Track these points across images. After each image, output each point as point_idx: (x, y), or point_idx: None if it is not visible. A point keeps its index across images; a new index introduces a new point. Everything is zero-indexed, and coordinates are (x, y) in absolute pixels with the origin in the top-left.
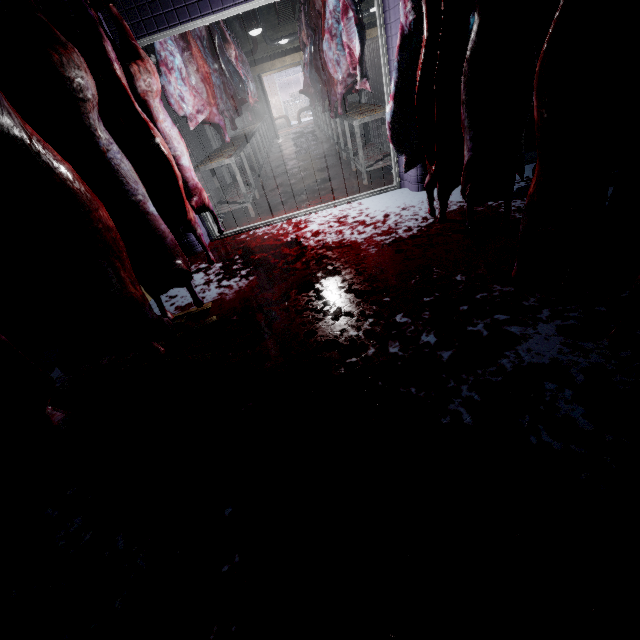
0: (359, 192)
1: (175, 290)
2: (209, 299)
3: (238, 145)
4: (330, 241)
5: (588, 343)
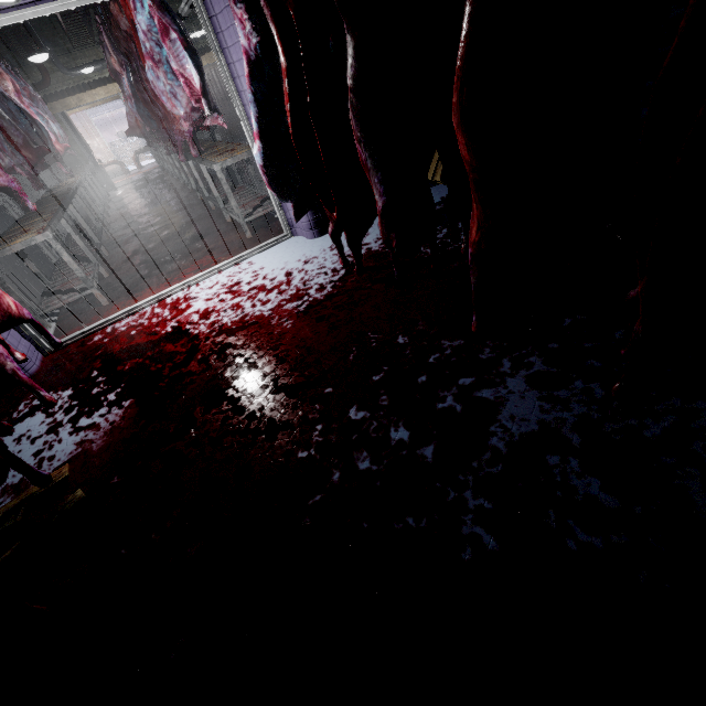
0: (245, 248)
1: None
2: (62, 458)
3: (53, 210)
4: (228, 321)
5: (562, 391)
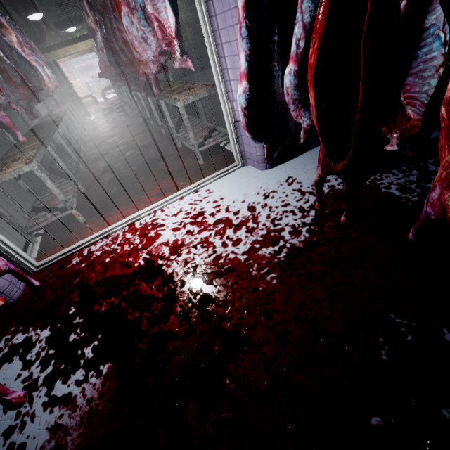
0: (199, 174)
1: None
2: None
3: (41, 138)
4: (201, 262)
5: None
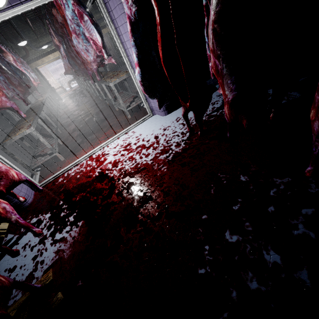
0: (128, 124)
1: (13, 259)
2: (48, 263)
3: (34, 115)
4: (128, 168)
5: None
